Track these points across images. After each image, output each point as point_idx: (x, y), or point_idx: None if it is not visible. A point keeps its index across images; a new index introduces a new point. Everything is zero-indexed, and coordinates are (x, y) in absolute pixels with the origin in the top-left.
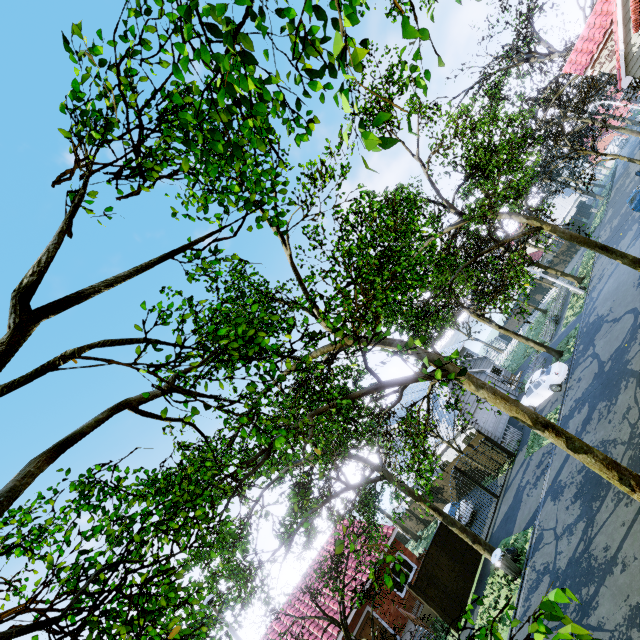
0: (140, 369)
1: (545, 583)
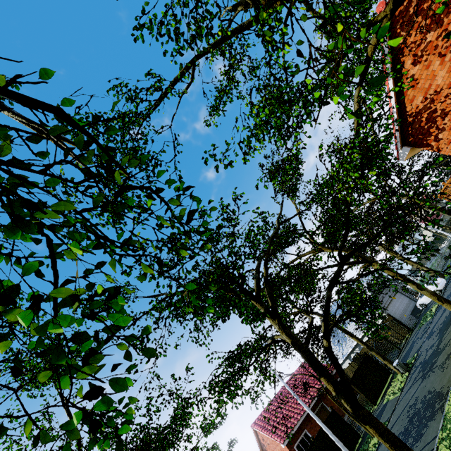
0: (298, 236)
1: (419, 367)
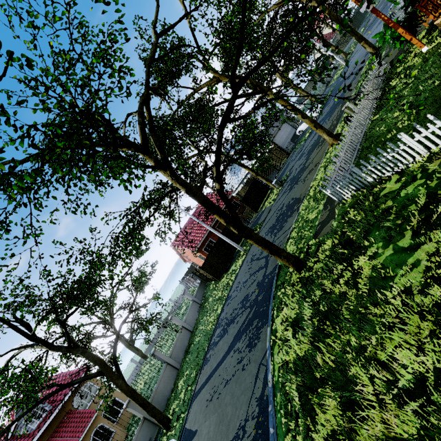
0: (186, 57)
1: (289, 182)
